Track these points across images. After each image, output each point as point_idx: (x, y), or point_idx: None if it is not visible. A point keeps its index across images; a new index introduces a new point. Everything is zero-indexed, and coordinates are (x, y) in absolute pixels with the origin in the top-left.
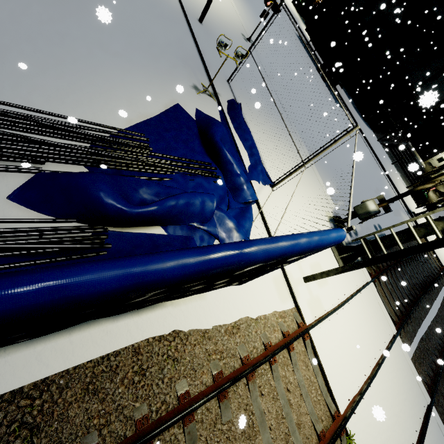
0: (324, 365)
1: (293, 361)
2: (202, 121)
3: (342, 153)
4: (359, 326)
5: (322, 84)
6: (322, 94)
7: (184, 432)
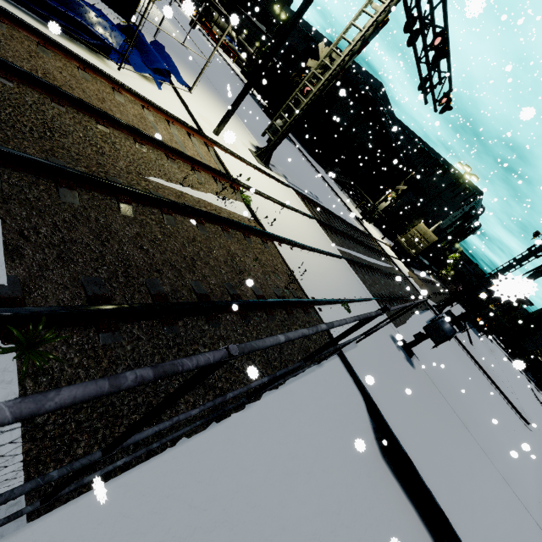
0: (225, 163)
1: (193, 141)
2: (122, 25)
3: (281, 150)
4: (271, 187)
5: (267, 118)
6: (266, 121)
7: (79, 70)
